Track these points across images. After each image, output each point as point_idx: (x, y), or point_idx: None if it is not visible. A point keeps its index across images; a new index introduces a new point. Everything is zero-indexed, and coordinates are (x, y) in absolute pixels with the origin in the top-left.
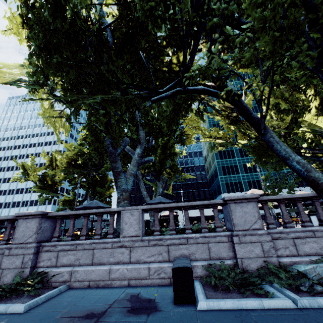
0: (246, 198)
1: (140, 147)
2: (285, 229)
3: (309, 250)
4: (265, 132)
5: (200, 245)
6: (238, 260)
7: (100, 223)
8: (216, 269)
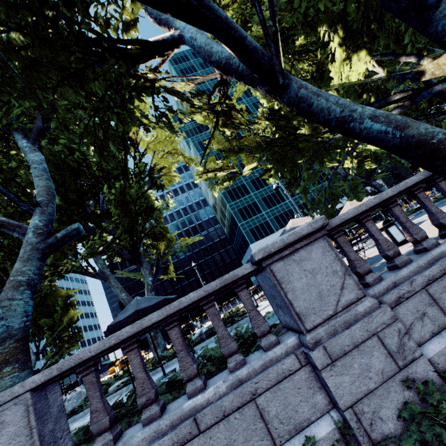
0: (301, 236)
1: (40, 212)
2: (400, 272)
3: None
4: (286, 81)
5: (235, 415)
6: (347, 416)
7: None
8: None
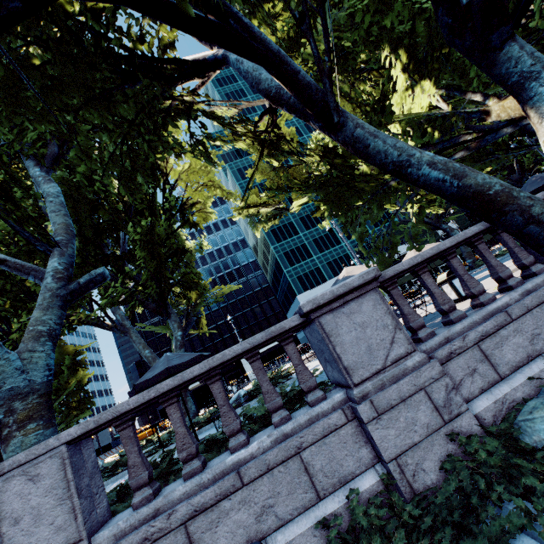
0: (352, 288)
1: (59, 254)
2: (453, 327)
3: (515, 355)
4: (342, 119)
5: (280, 469)
6: (391, 468)
7: None
8: (343, 523)
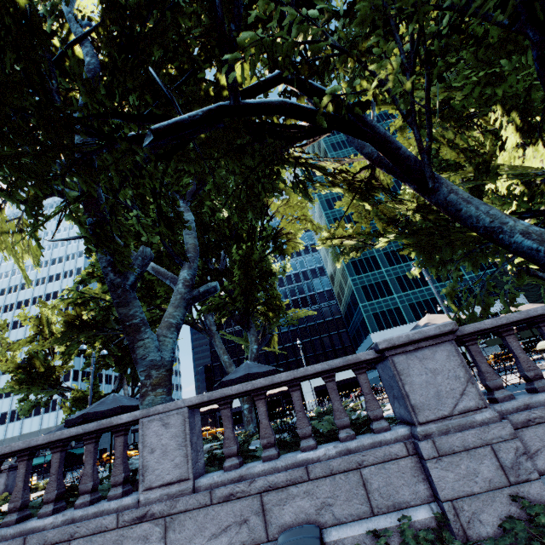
0: (427, 336)
1: (188, 267)
2: (536, 396)
3: None
4: (436, 185)
5: (341, 476)
6: (445, 507)
7: (92, 459)
8: (392, 541)
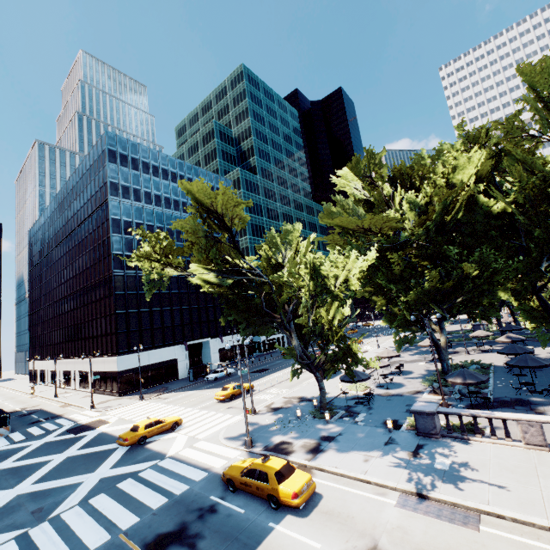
0: None
1: None
2: None
3: None
4: None
5: None
6: None
7: None
8: None
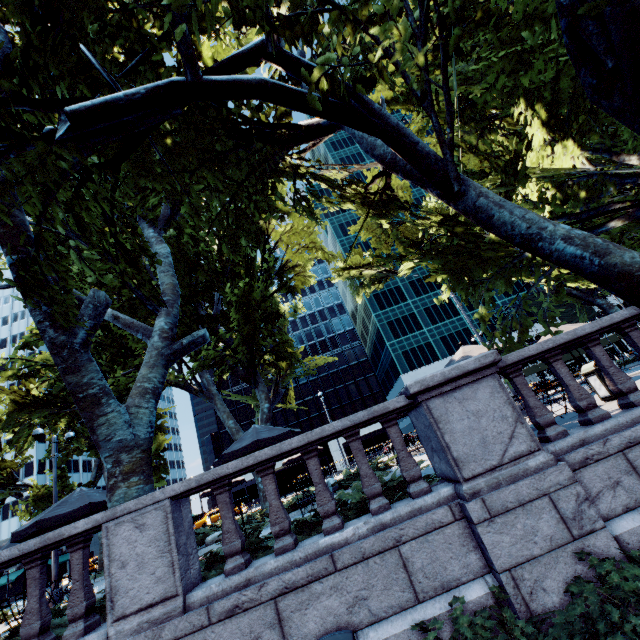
0: (466, 371)
1: (166, 314)
2: (592, 428)
3: None
4: (463, 188)
5: (375, 560)
6: (503, 580)
7: (38, 589)
8: (444, 632)
